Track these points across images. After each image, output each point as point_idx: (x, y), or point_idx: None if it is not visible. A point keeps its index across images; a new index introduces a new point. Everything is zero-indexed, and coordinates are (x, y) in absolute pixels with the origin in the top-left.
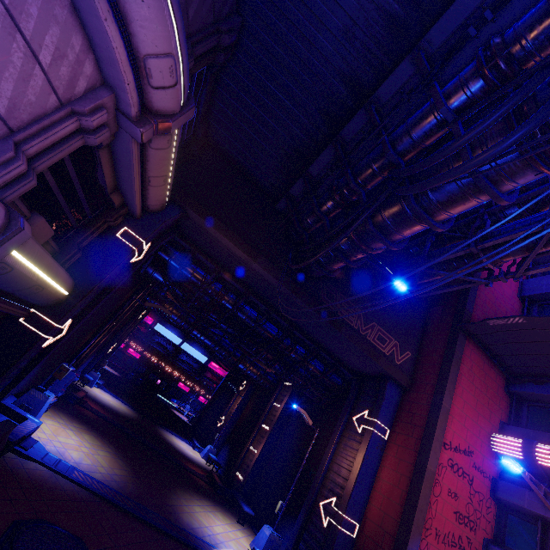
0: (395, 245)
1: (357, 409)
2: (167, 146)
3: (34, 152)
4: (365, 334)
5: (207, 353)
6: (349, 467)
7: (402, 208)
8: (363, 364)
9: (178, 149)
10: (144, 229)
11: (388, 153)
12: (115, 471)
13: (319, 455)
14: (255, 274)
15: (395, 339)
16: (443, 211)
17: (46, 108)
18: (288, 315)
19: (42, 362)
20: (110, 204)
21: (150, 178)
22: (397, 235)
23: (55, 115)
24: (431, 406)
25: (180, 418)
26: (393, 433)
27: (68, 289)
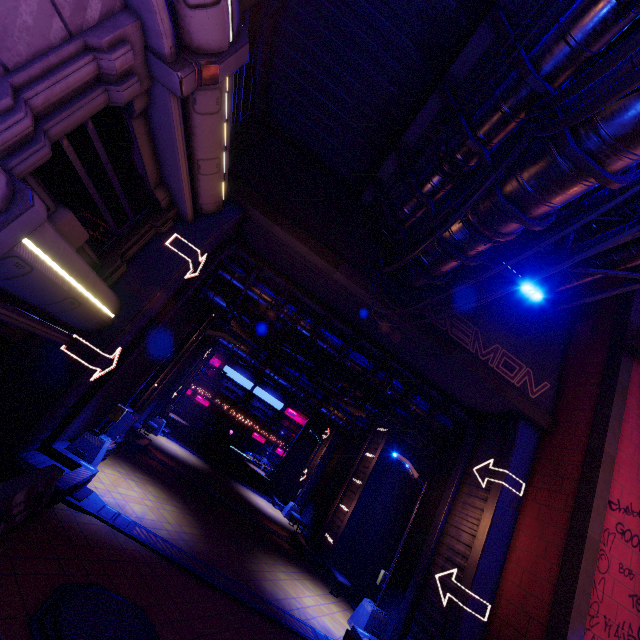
0: (537, 222)
1: (478, 458)
2: (216, 109)
3: (41, 104)
4: (486, 360)
5: (283, 398)
6: (471, 530)
7: (551, 160)
8: (483, 400)
9: (233, 134)
10: (198, 235)
11: (529, 77)
12: (184, 528)
13: (428, 516)
14: (337, 288)
15: (527, 365)
16: (622, 153)
17: (50, 39)
18: (381, 341)
19: (94, 400)
20: (155, 204)
21: (200, 162)
22: (540, 205)
23: (63, 49)
24: (587, 452)
25: (257, 472)
26: (530, 488)
27: (112, 309)
